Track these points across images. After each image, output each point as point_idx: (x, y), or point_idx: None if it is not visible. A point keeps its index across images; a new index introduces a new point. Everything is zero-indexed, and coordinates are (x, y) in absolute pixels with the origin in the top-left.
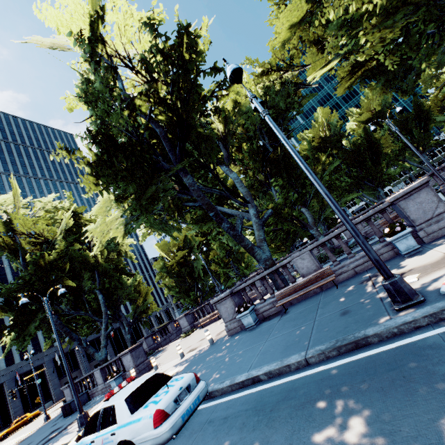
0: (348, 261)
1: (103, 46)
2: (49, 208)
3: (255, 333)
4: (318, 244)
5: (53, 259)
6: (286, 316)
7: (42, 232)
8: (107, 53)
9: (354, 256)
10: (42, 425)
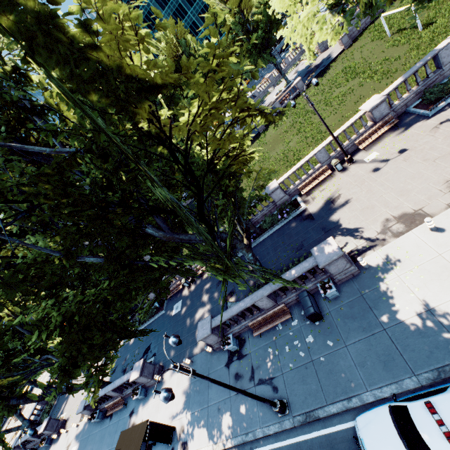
0: (129, 390)
1: None
2: None
3: (101, 433)
4: (113, 389)
5: None
6: (110, 423)
7: None
8: None
9: (131, 387)
10: None
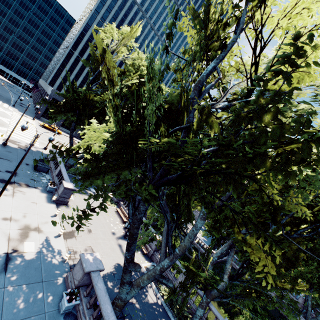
0: None
1: (257, 2)
2: (136, 63)
3: None
4: None
5: (95, 100)
6: None
7: (114, 76)
8: (252, 14)
9: None
10: (39, 150)
